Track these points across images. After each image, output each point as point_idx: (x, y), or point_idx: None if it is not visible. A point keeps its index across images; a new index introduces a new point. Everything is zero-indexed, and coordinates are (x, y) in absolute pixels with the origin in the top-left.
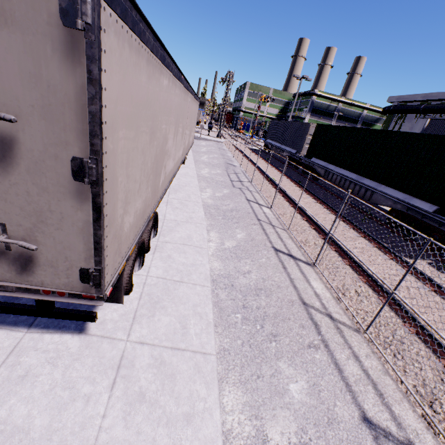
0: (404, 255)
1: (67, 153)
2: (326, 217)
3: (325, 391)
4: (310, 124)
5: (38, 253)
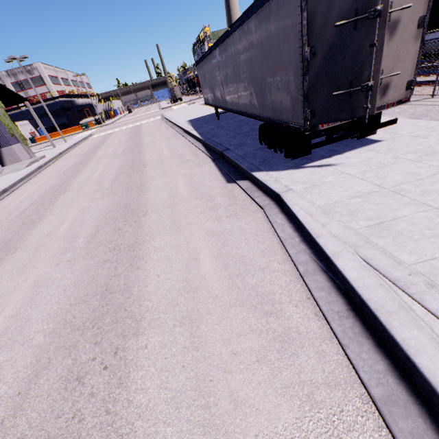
0: None
1: (417, 16)
2: None
3: None
4: None
5: (391, 81)
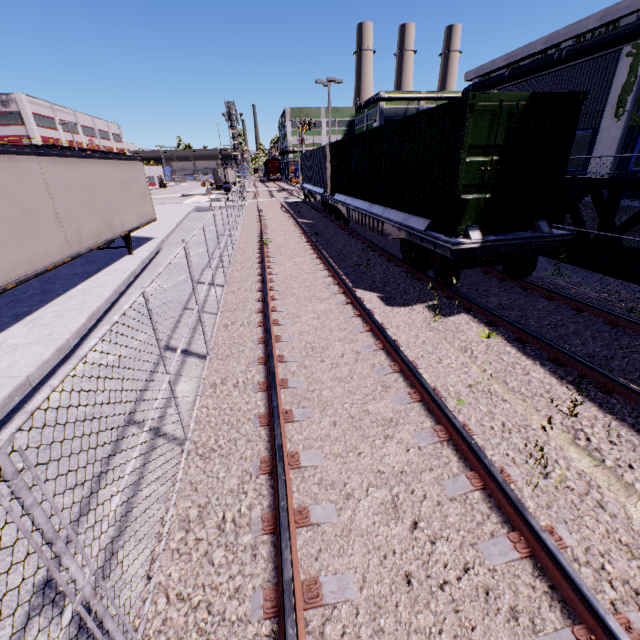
0: (398, 304)
1: None
2: (309, 277)
3: (20, 552)
4: (325, 147)
5: None
